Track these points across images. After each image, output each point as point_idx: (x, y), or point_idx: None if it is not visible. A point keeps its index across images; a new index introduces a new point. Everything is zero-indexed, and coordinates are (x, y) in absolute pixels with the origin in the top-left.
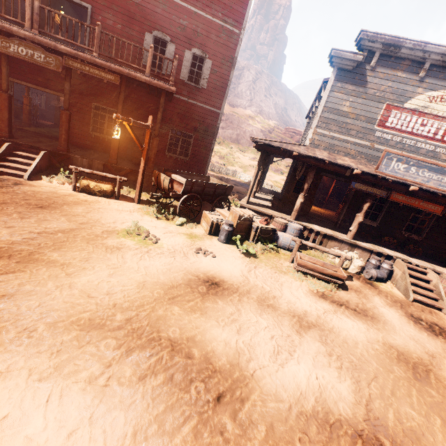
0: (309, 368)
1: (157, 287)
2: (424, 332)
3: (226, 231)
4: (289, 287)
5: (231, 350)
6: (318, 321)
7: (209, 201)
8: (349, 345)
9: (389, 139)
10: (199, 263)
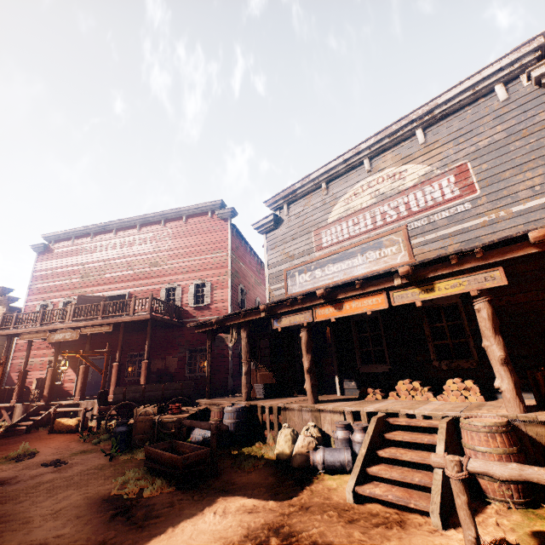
0: None
1: None
2: None
3: (114, 434)
4: (81, 490)
5: None
6: (6, 527)
7: None
8: None
9: None
10: (20, 473)
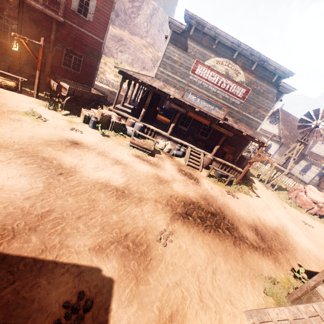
0: (109, 174)
1: (41, 139)
2: (180, 174)
3: (93, 121)
4: (121, 151)
5: (73, 164)
6: (126, 163)
7: (89, 104)
8: (136, 171)
9: (196, 81)
10: (71, 134)
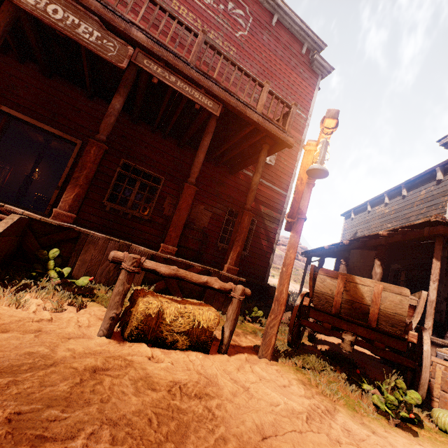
0: None
1: None
2: None
3: None
4: None
5: None
6: None
7: None
8: None
9: None
10: None
